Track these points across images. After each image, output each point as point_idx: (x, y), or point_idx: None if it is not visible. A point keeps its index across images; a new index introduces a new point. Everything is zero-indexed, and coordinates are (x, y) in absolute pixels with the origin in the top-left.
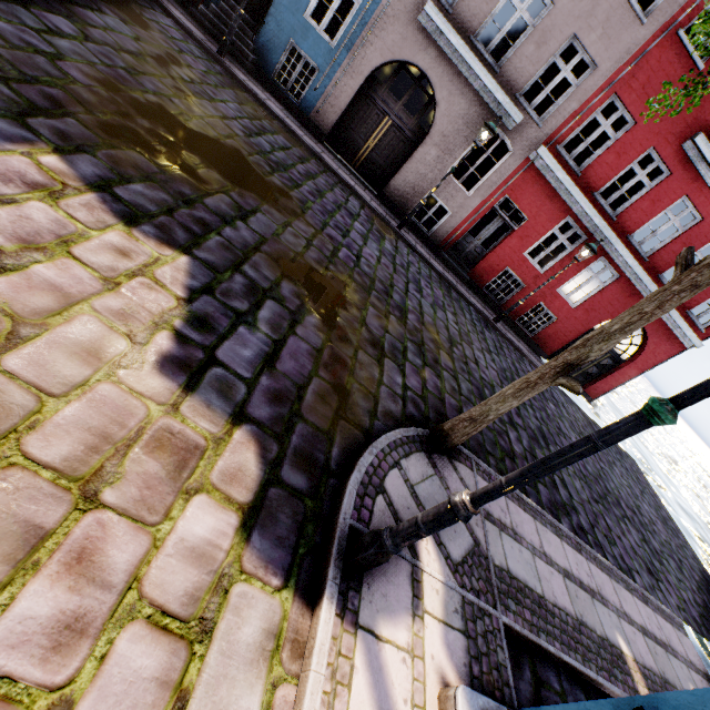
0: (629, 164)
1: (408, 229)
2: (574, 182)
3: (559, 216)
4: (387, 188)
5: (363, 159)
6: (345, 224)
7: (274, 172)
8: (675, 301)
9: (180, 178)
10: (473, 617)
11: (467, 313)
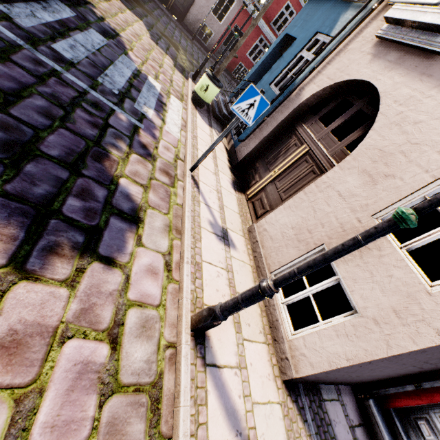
0: (281, 9)
1: (197, 42)
2: (262, 17)
3: (258, 35)
4: (185, 20)
5: (172, 4)
6: (172, 30)
7: (144, 4)
8: (251, 29)
9: (128, 0)
10: None
11: (224, 78)
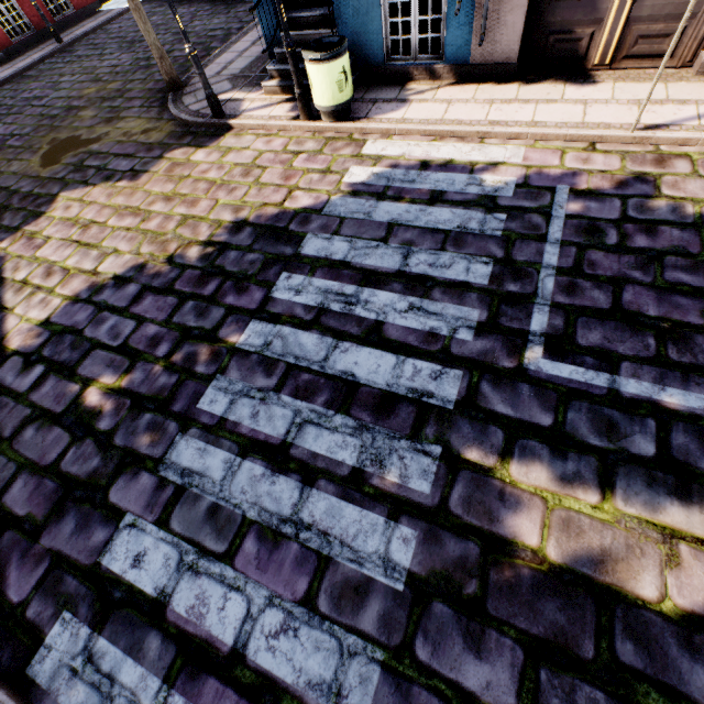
0: None
1: None
2: None
3: None
4: None
5: None
6: None
7: None
8: None
9: None
10: (252, 84)
11: (56, 66)
